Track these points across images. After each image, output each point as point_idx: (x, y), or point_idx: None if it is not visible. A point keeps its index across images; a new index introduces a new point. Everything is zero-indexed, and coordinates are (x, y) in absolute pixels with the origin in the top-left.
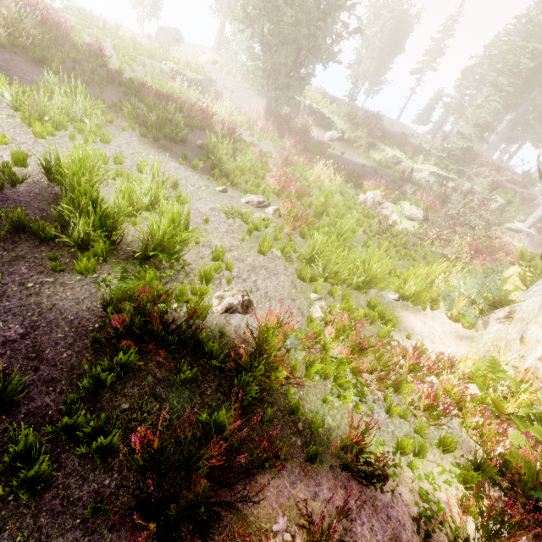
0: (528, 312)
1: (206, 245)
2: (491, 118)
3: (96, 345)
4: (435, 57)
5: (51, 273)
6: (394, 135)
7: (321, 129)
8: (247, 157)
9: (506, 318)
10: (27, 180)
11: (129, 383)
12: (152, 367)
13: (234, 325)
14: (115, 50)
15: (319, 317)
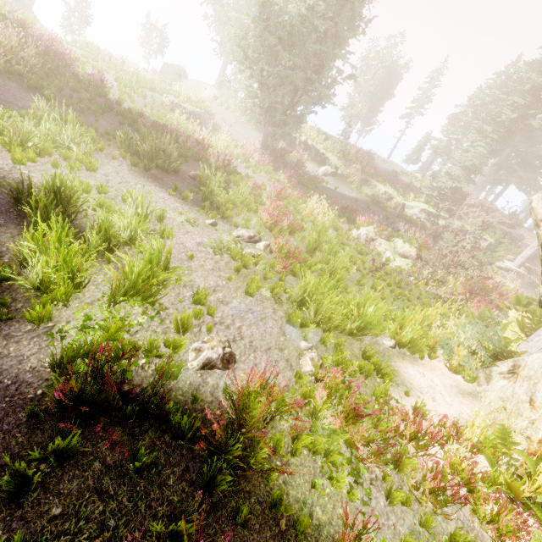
0: (535, 369)
1: (188, 285)
2: (478, 161)
3: (34, 421)
4: (423, 103)
5: None
6: (385, 173)
7: (315, 164)
8: (240, 191)
9: (510, 374)
10: None
11: (68, 474)
12: (101, 449)
13: (211, 385)
14: (117, 81)
15: (309, 371)
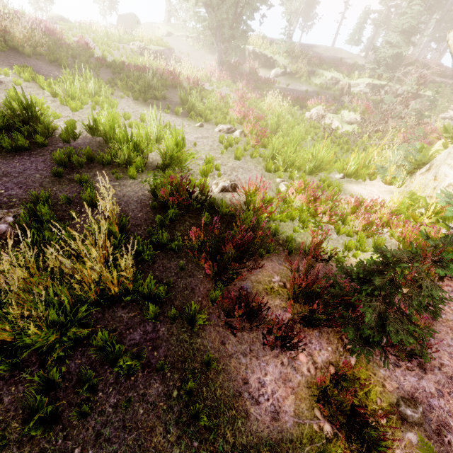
0: (441, 160)
1: (198, 158)
2: (415, 21)
3: (154, 210)
4: None
5: (116, 181)
6: (330, 60)
7: (266, 70)
8: (213, 99)
9: (426, 171)
10: (80, 137)
11: (177, 225)
12: (187, 219)
13: (228, 198)
14: (95, 42)
15: (284, 190)
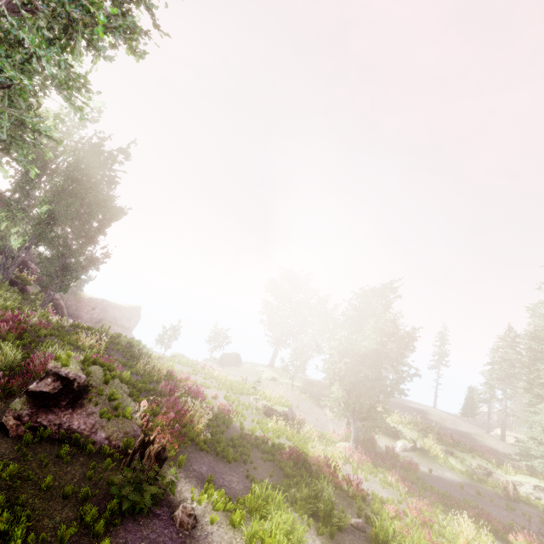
0: None
1: None
2: None
3: None
4: (442, 356)
5: None
6: (457, 435)
7: (389, 438)
8: None
9: None
10: None
11: None
12: None
13: None
14: (226, 399)
15: None
